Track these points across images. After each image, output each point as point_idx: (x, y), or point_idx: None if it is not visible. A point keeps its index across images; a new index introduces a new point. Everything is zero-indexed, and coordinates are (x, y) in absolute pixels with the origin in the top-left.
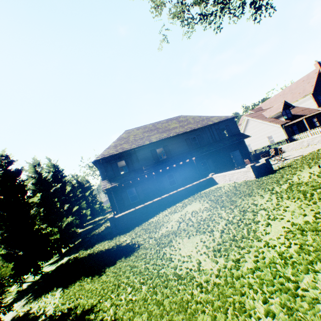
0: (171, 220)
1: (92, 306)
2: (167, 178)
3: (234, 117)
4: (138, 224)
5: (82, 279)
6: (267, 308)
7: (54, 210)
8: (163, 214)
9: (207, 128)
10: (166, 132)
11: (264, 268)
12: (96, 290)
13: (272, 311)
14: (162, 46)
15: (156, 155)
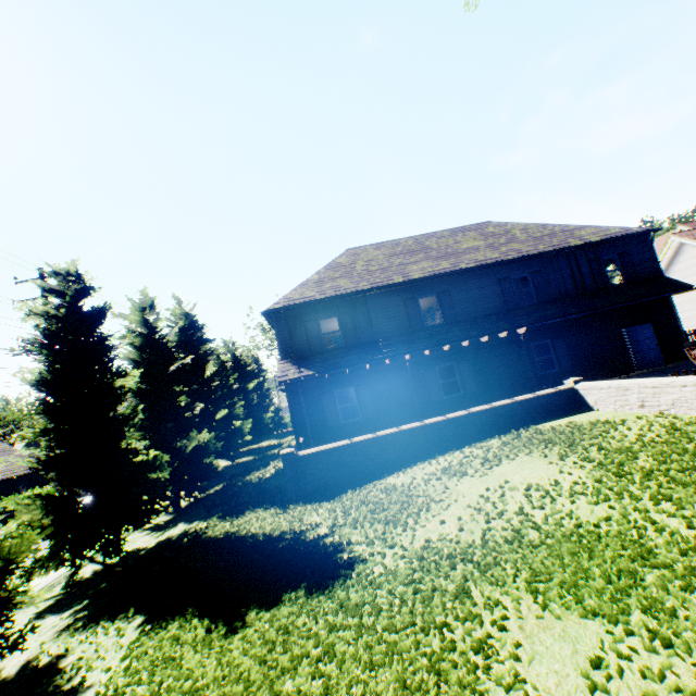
0: (454, 499)
1: None
2: (438, 376)
3: (650, 230)
4: (354, 484)
5: (187, 616)
6: None
7: (173, 411)
8: (426, 472)
9: (565, 256)
10: (449, 257)
11: None
12: None
13: None
14: None
15: (416, 314)
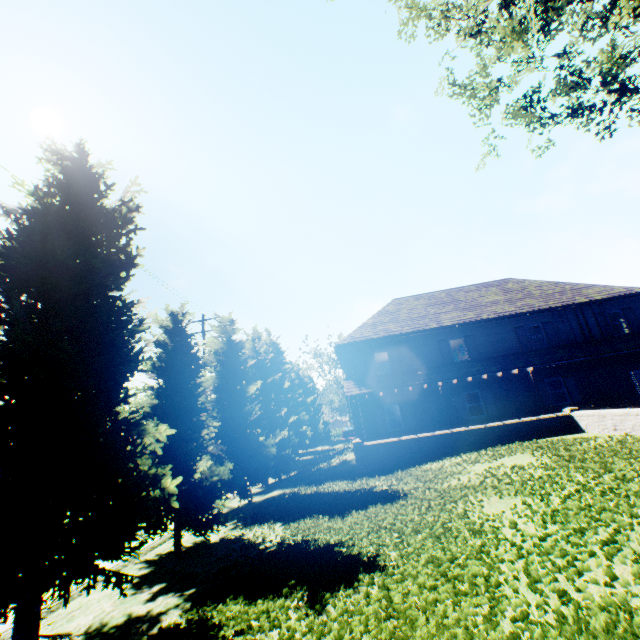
0: (468, 471)
1: (340, 541)
2: (465, 400)
3: None
4: (401, 468)
5: (313, 517)
6: (607, 569)
7: (268, 412)
8: (452, 462)
9: (572, 310)
10: (474, 309)
11: (623, 542)
12: (342, 528)
13: (612, 572)
14: (484, 163)
15: (447, 351)
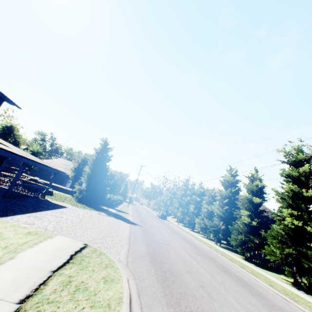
0: None
1: None
2: None
3: None
4: None
5: None
6: None
7: None
8: None
9: (272, 220)
10: None
11: None
12: None
13: None
14: None
15: None
